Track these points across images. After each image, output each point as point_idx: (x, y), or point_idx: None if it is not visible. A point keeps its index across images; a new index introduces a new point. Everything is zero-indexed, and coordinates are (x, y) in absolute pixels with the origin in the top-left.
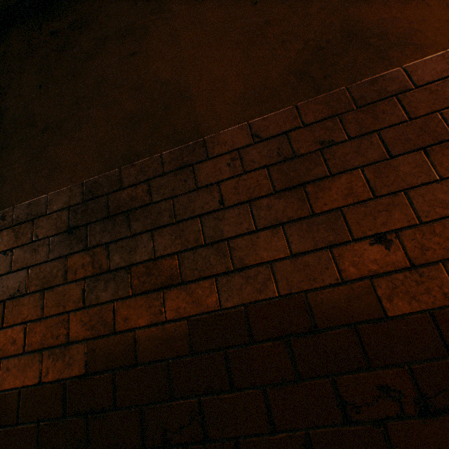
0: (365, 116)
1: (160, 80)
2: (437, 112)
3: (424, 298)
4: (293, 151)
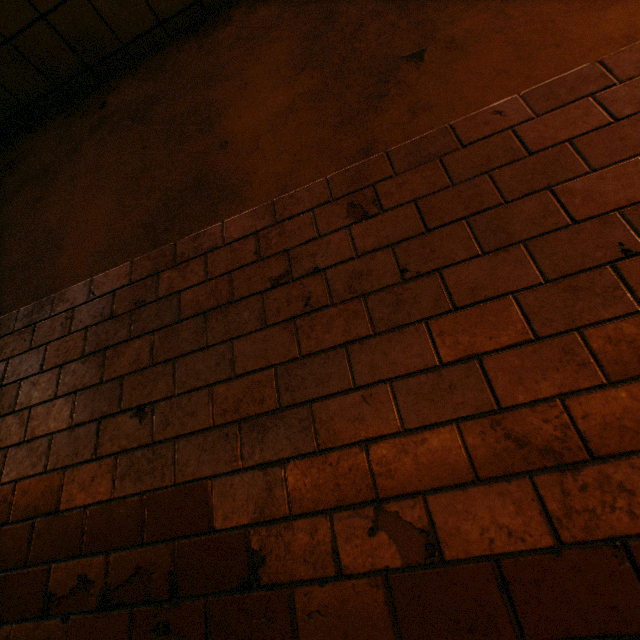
0: (178, 274)
1: (48, 228)
2: (230, 273)
3: (149, 478)
4: (114, 311)
